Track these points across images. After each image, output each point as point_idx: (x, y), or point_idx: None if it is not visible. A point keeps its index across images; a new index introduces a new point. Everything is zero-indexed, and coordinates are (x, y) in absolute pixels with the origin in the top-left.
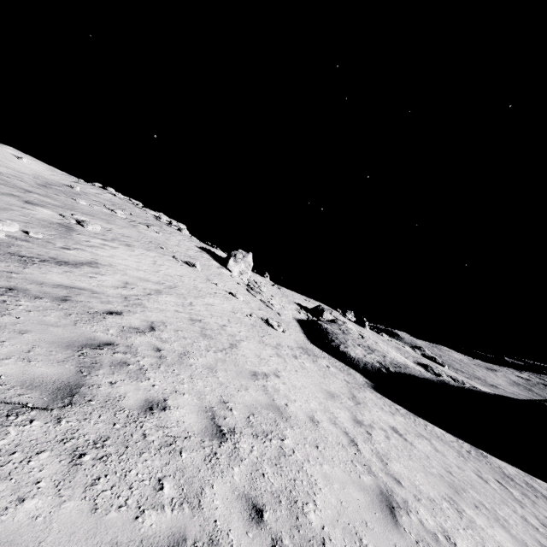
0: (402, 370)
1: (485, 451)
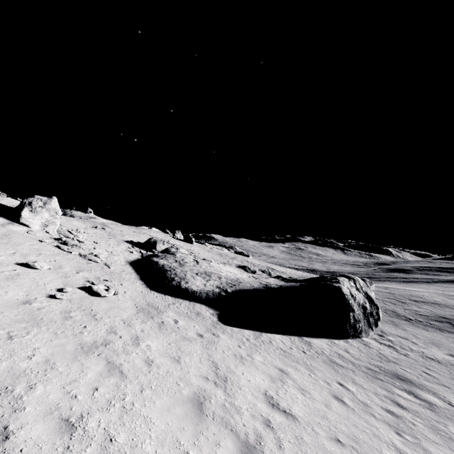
0: (237, 288)
1: (305, 335)
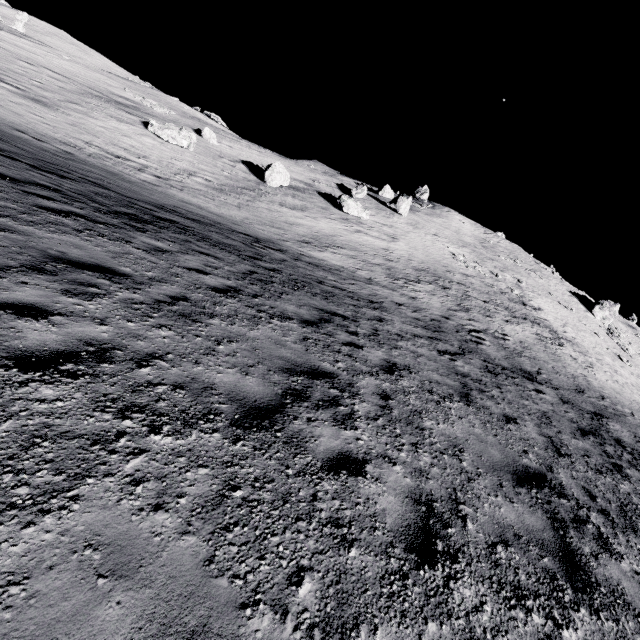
0: None
1: None
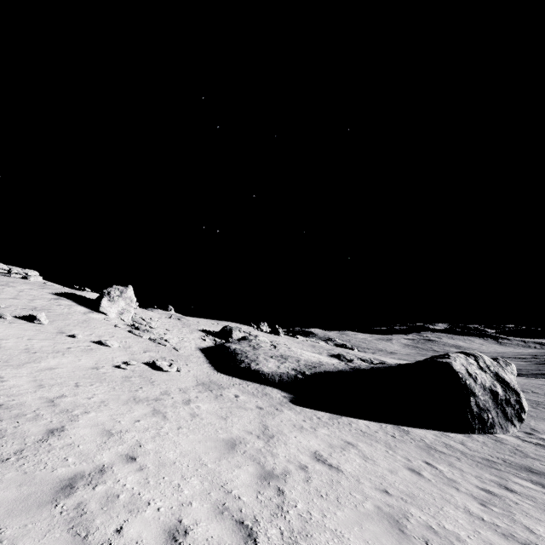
0: (317, 370)
1: (406, 425)
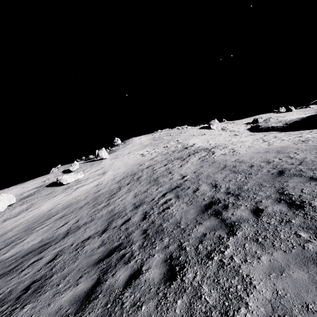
0: (292, 121)
1: None
